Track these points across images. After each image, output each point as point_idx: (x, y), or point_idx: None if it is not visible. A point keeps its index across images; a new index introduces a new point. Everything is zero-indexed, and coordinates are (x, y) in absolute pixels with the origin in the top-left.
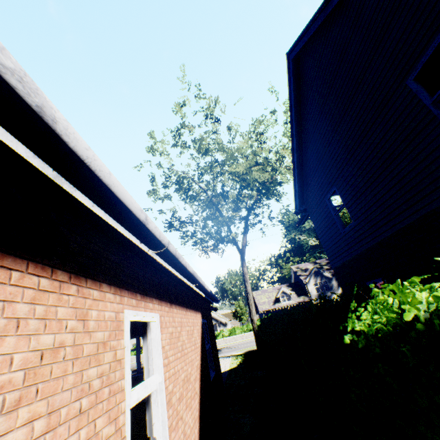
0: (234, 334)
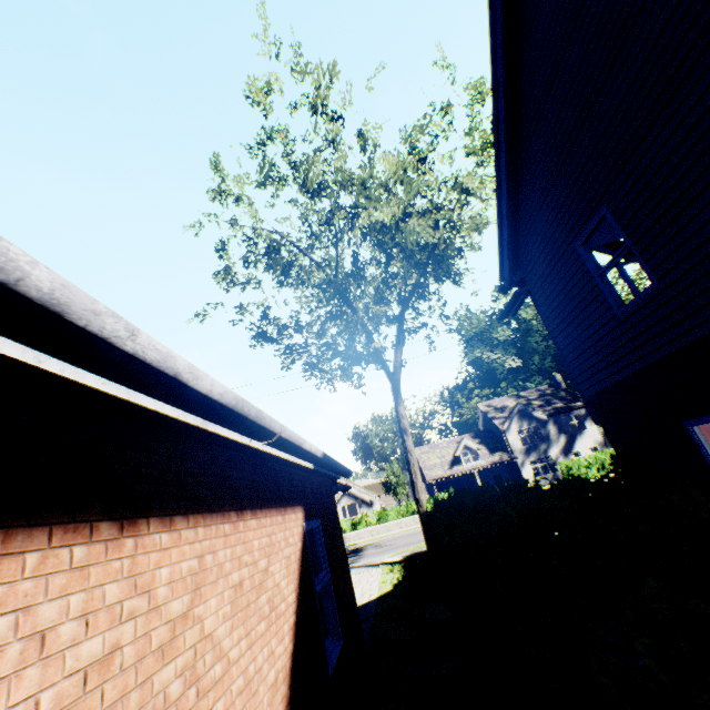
0: (385, 520)
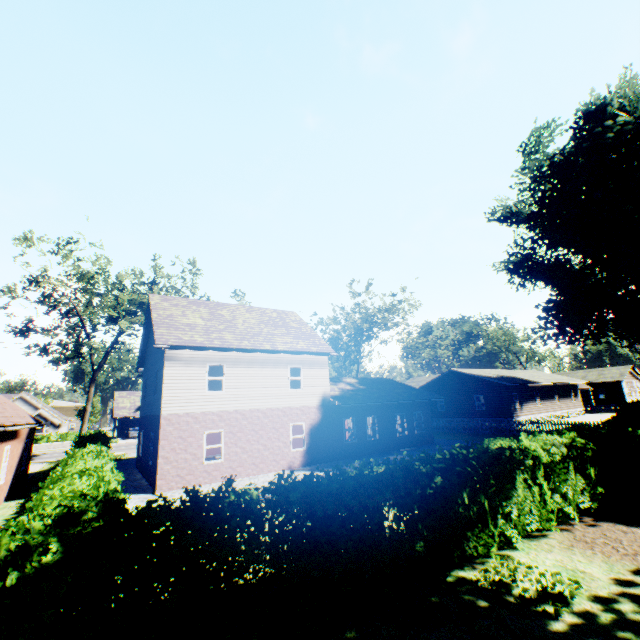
0: (65, 440)
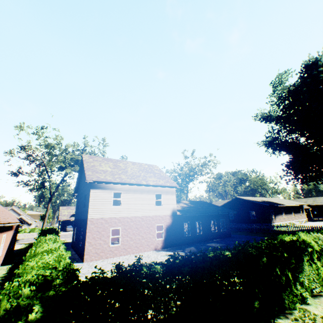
0: (33, 232)
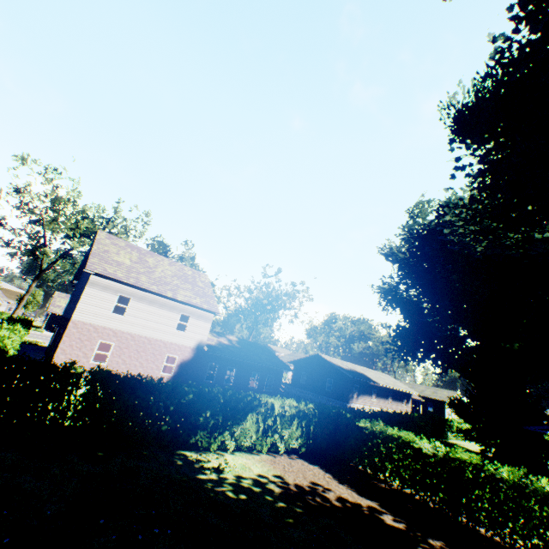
0: None
